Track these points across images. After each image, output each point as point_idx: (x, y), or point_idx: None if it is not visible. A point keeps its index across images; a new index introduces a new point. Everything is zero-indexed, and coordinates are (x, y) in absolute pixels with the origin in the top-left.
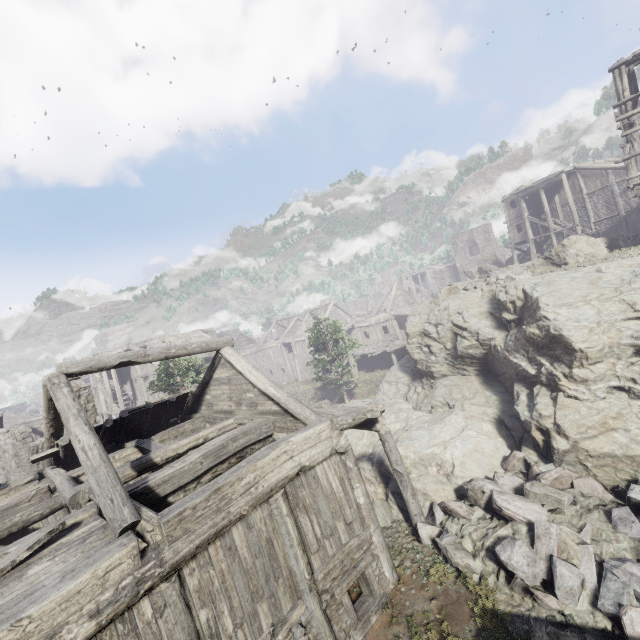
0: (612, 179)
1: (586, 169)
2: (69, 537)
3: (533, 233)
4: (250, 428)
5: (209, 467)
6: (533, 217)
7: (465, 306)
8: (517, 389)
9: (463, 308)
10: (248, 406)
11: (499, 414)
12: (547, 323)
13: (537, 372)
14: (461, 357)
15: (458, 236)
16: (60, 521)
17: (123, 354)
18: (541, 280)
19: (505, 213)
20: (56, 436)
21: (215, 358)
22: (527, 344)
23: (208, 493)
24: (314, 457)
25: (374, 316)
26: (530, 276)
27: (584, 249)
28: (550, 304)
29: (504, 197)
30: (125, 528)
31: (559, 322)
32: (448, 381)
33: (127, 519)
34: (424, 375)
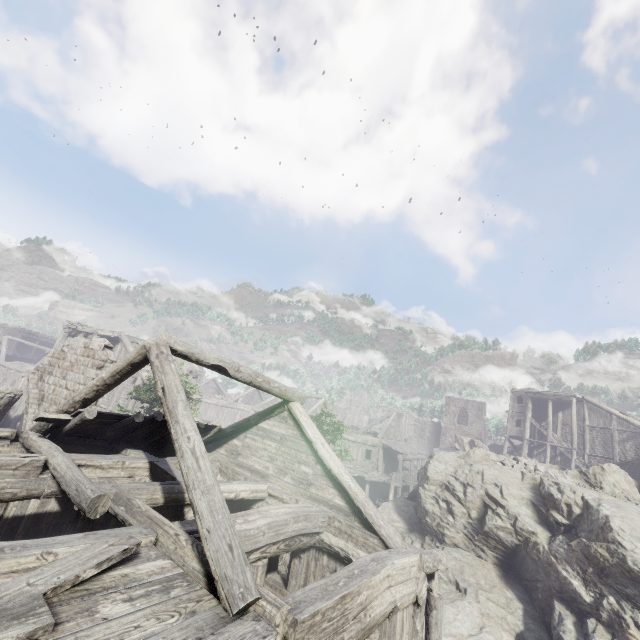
0: (615, 424)
1: (594, 404)
2: (134, 569)
3: (530, 434)
4: (311, 513)
5: (267, 543)
6: (535, 420)
7: (504, 481)
8: (559, 609)
9: (502, 482)
10: (296, 480)
11: (522, 629)
12: (622, 550)
13: (593, 601)
14: (486, 534)
15: (454, 399)
16: (135, 538)
17: (222, 357)
18: (599, 496)
19: (510, 403)
20: (86, 403)
21: (279, 407)
22: (586, 561)
23: (337, 598)
24: (404, 598)
25: (360, 434)
26: (574, 484)
27: (621, 483)
28: (626, 531)
29: (514, 389)
30: (248, 603)
31: (639, 557)
32: (459, 554)
33: (252, 589)
34: (429, 532)
